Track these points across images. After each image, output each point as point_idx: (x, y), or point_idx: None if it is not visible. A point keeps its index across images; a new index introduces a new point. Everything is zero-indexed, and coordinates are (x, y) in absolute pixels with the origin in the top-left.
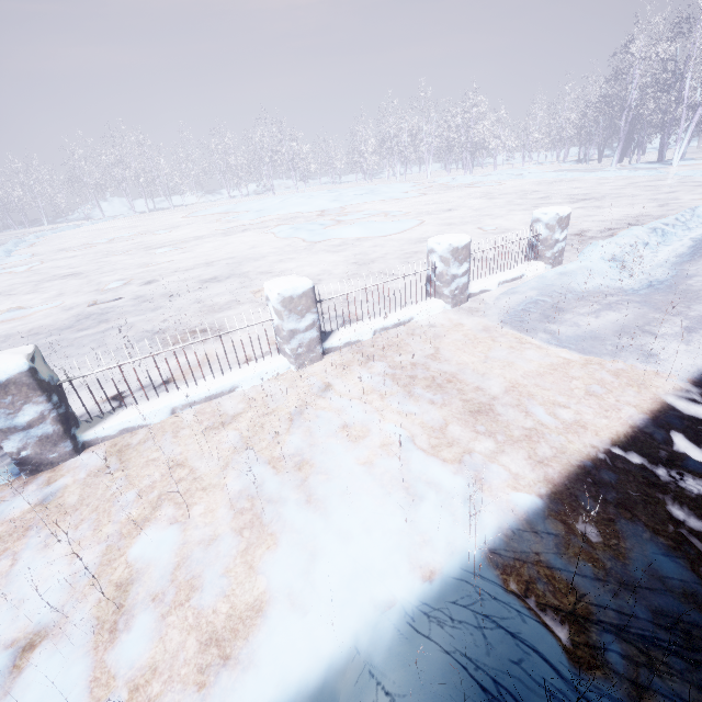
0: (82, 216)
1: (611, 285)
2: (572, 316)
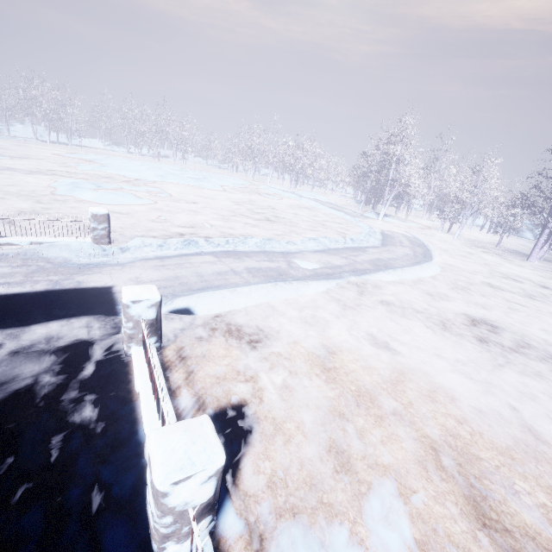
0: None
1: (70, 259)
2: None
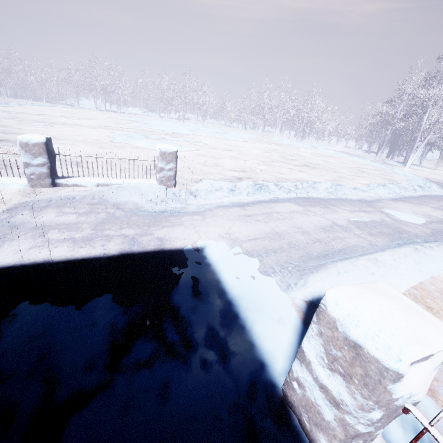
0: (69, 103)
1: (141, 204)
2: (51, 211)
